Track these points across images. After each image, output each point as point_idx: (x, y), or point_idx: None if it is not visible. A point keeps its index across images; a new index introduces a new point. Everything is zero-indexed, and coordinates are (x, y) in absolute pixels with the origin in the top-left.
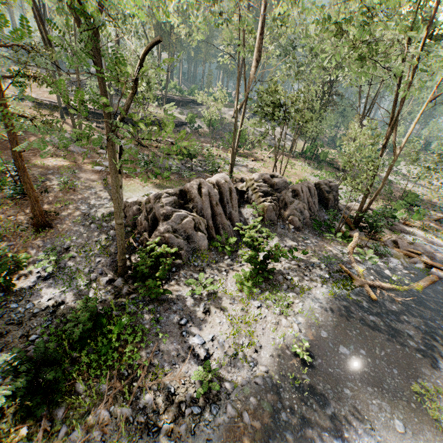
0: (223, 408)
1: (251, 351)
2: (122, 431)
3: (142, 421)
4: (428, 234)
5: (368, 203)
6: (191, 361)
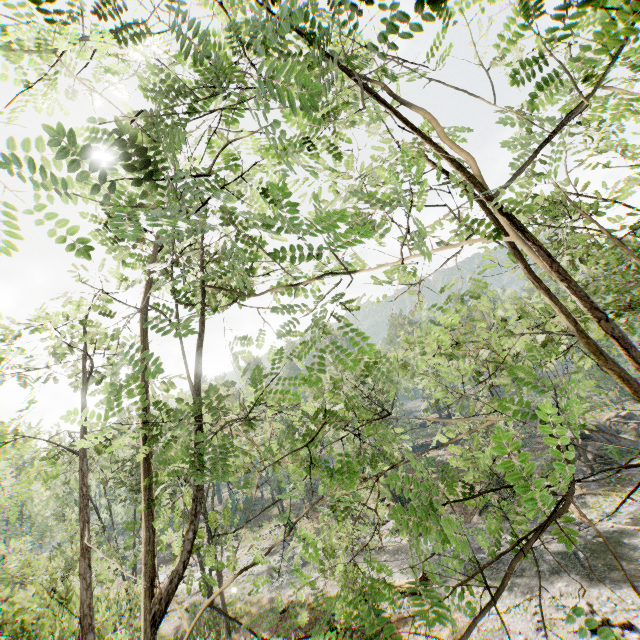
0: None
1: None
2: None
3: None
4: None
5: None
6: None
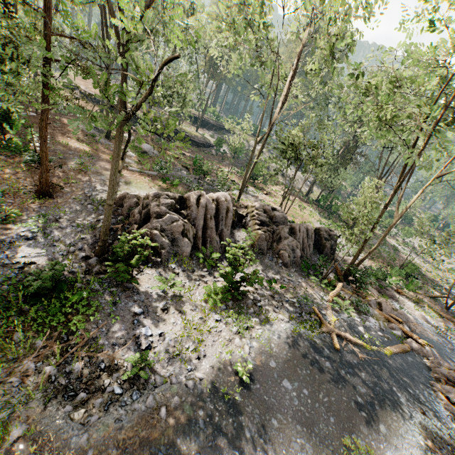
0: (145, 397)
1: (194, 356)
2: (40, 386)
3: (62, 383)
4: (419, 307)
5: (361, 259)
6: (131, 347)
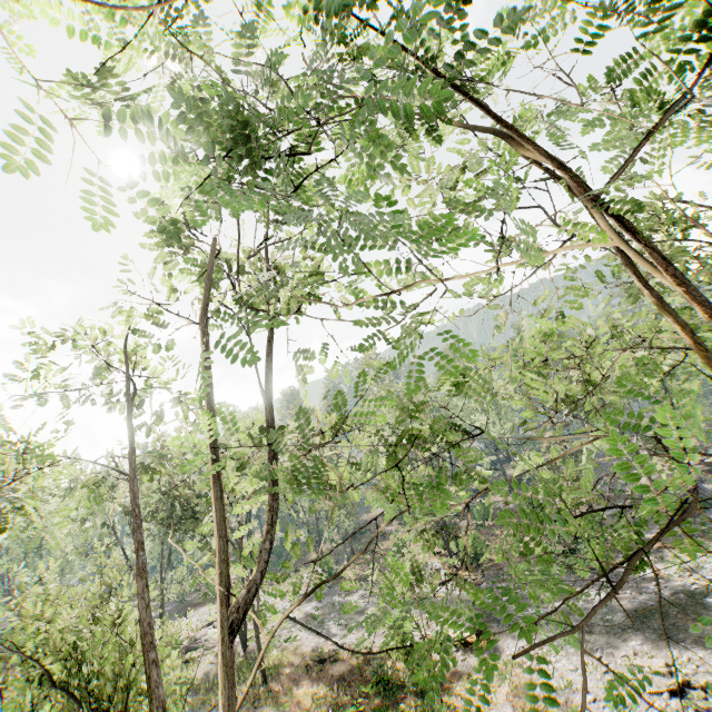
0: None
1: None
2: None
3: None
4: None
5: None
6: None
